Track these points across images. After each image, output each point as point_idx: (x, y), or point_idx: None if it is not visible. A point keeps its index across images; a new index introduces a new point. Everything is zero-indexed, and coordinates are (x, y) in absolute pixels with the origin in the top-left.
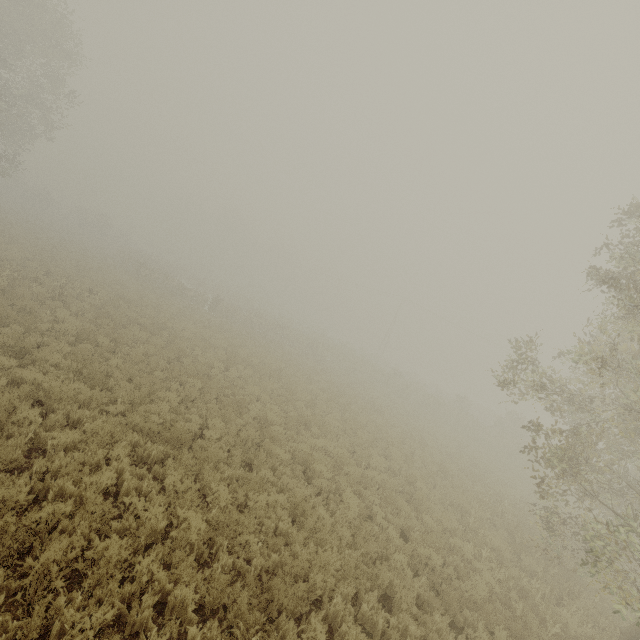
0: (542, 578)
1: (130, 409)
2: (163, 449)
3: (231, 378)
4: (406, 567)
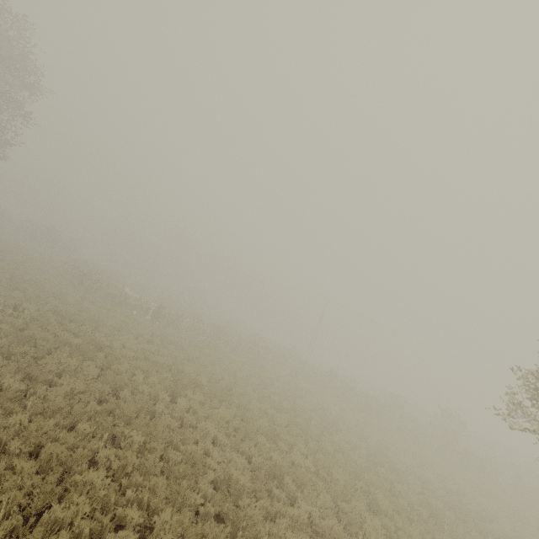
0: None
1: None
2: None
3: (179, 412)
4: None
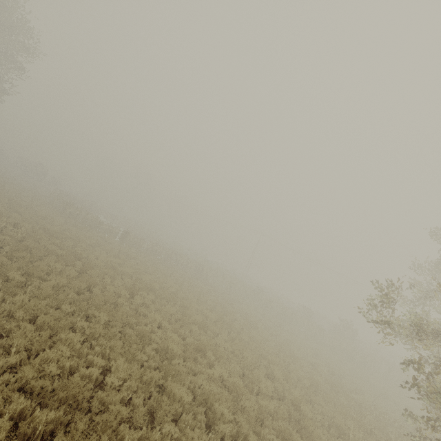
0: None
1: (22, 362)
2: (54, 416)
3: (135, 305)
4: None
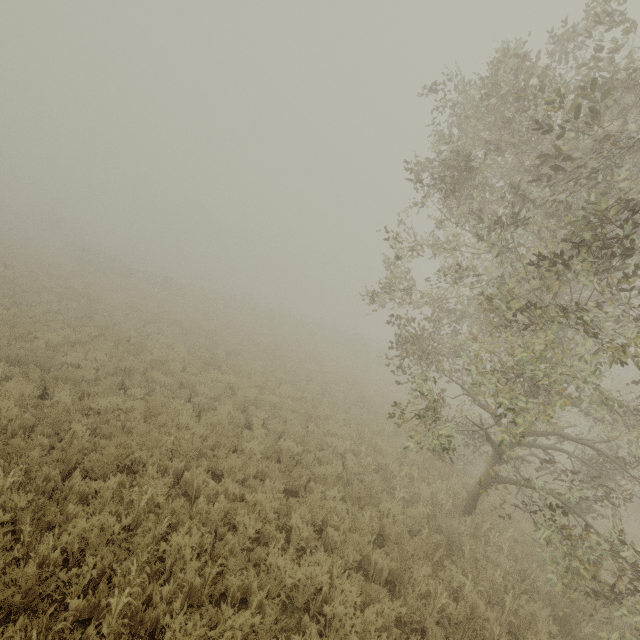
0: (422, 468)
1: None
2: (19, 371)
3: (147, 333)
4: (257, 453)
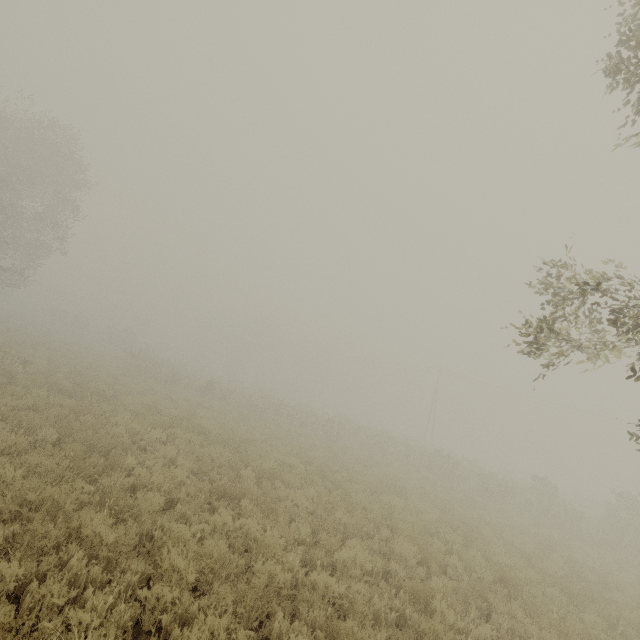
0: None
1: None
2: None
3: (148, 442)
4: None
